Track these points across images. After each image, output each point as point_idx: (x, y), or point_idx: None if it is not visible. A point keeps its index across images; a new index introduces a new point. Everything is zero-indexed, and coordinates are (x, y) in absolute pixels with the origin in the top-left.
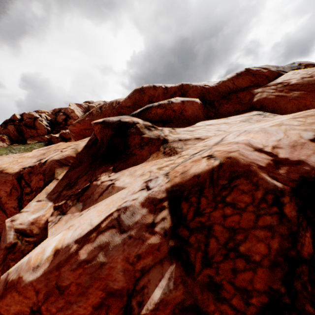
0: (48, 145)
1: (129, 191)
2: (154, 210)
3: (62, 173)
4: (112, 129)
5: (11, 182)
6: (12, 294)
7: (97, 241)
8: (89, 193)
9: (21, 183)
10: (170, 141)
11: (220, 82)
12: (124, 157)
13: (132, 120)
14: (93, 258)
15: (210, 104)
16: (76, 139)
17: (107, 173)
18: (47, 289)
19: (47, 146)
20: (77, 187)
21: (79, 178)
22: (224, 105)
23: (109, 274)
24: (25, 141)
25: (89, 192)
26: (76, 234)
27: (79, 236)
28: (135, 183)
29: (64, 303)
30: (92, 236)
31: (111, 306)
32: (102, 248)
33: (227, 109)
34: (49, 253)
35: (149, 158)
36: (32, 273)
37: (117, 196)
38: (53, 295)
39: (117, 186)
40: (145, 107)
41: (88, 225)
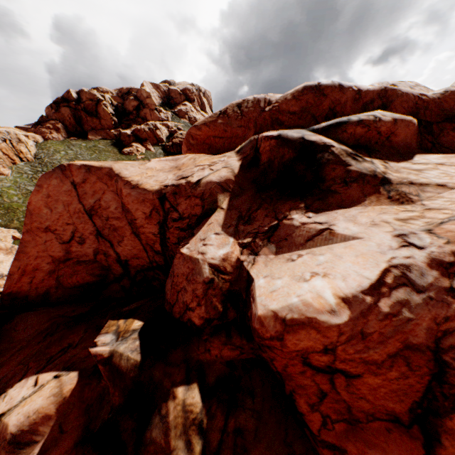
0: (116, 145)
1: (379, 245)
2: (447, 274)
3: (224, 200)
4: (294, 149)
5: (150, 202)
6: (308, 331)
7: (393, 297)
8: (282, 234)
9: (164, 205)
10: (395, 183)
11: (447, 93)
12: (318, 193)
13: (320, 140)
14: (398, 313)
15: (426, 128)
16: (193, 148)
17: (299, 212)
18: (351, 332)
19: (115, 147)
20: (257, 223)
21: (252, 211)
22: (448, 132)
23: (412, 330)
24: (85, 135)
25: (281, 233)
26: (353, 285)
27: (361, 288)
28: (375, 234)
29: (362, 347)
30: (383, 290)
31: (410, 357)
32: (403, 305)
33: (453, 140)
34: (334, 300)
35: (365, 201)
36: (334, 316)
37: (362, 247)
38: (355, 338)
39: (340, 234)
40: (336, 120)
41: (360, 277)
